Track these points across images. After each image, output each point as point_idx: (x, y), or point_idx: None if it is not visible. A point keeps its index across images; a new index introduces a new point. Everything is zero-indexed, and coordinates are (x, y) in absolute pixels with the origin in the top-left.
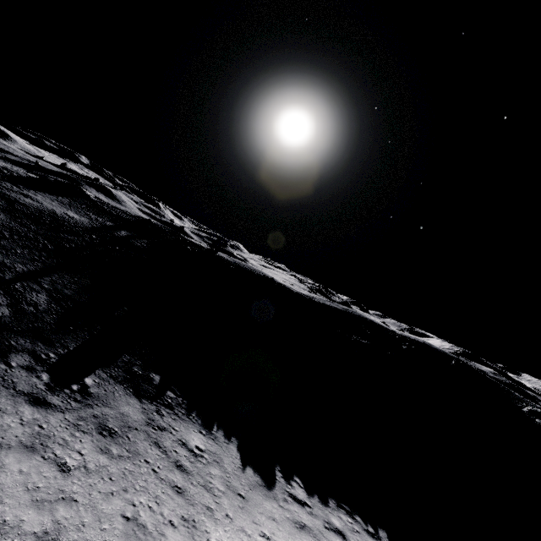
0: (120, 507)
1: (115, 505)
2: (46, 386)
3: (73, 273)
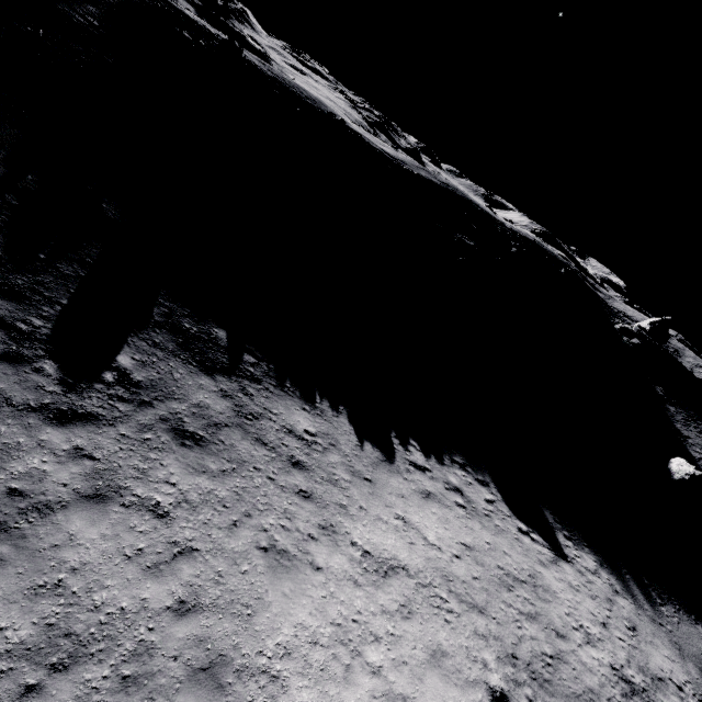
0: (251, 539)
1: (245, 539)
2: (62, 386)
3: None
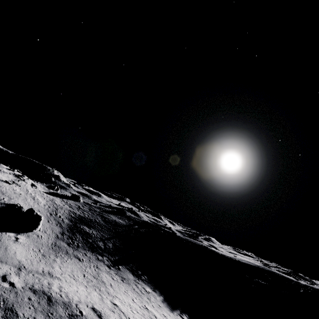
0: (124, 290)
1: (123, 289)
2: (110, 264)
3: (119, 239)
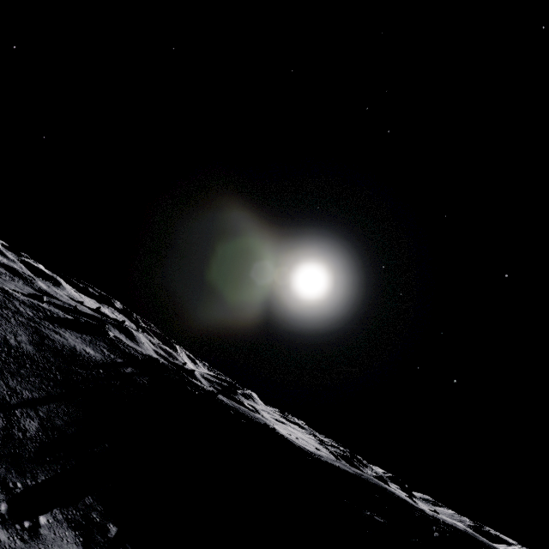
0: None
1: None
2: (1, 517)
3: (70, 404)
